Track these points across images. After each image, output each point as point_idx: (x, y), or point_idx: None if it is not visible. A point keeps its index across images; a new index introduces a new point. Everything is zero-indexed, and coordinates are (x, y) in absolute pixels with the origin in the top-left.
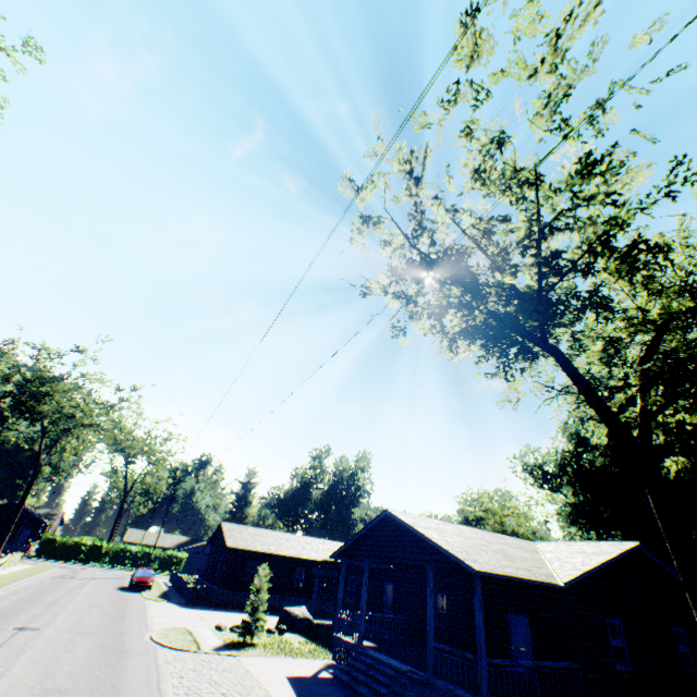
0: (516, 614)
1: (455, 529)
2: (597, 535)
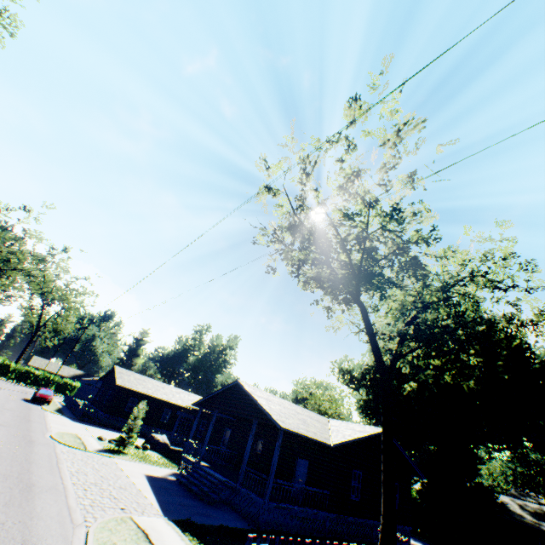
0: (302, 459)
1: (279, 401)
2: (373, 422)
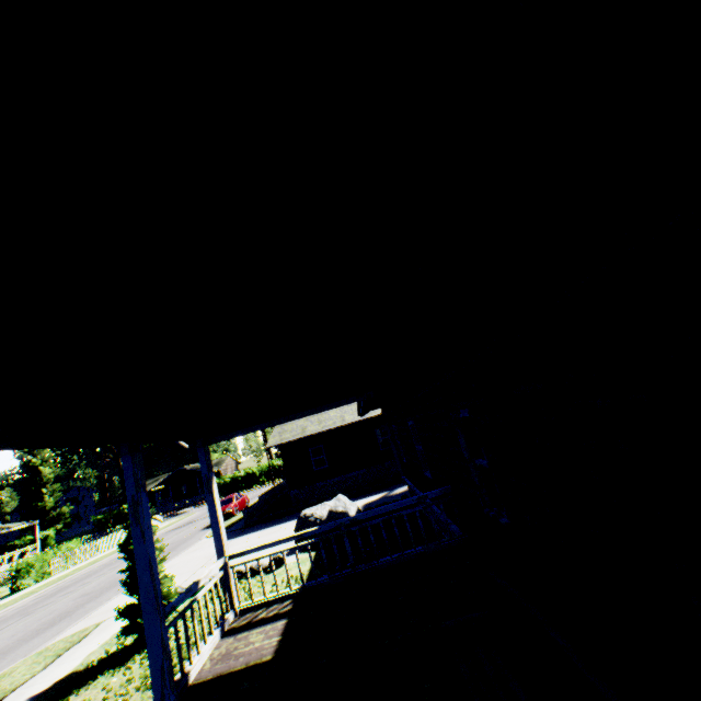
0: None
1: None
2: None
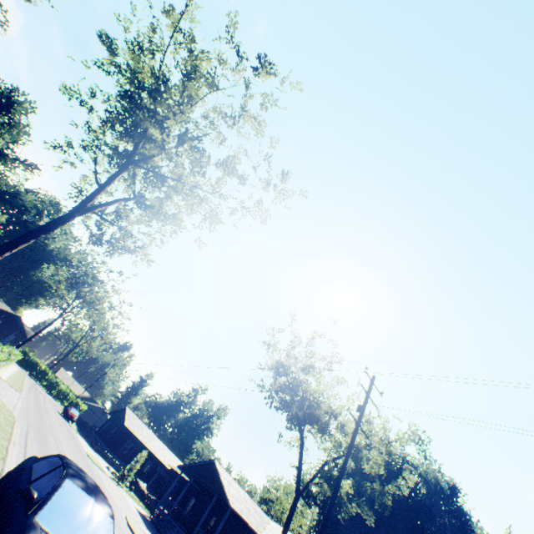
0: None
1: (237, 487)
2: None
